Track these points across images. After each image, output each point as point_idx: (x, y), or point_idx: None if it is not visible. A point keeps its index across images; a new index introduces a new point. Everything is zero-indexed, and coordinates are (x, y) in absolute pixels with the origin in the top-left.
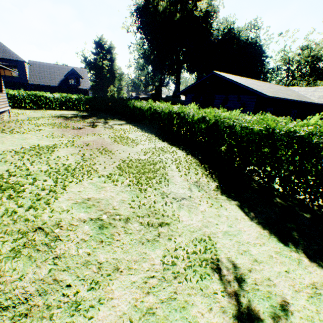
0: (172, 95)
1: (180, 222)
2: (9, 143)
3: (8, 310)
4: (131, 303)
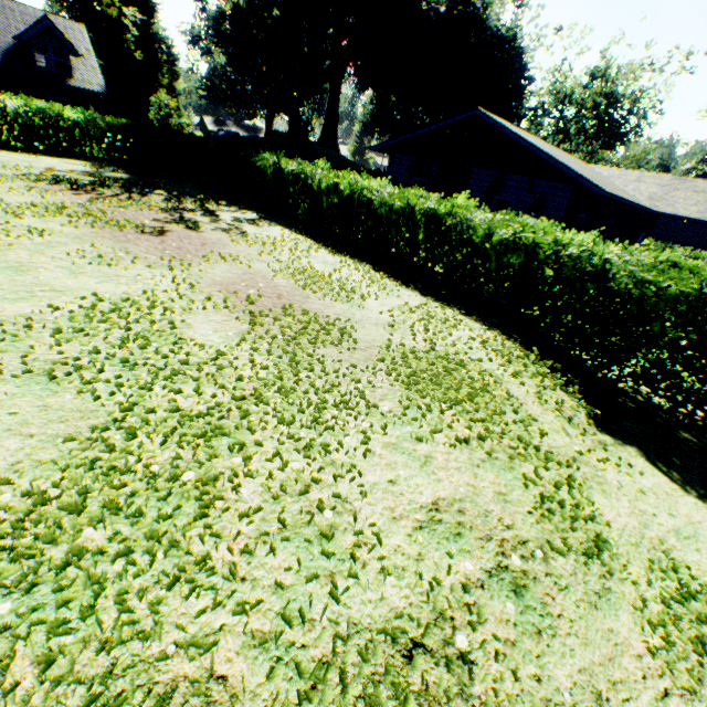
0: (320, 141)
1: (609, 528)
2: None
3: None
4: None
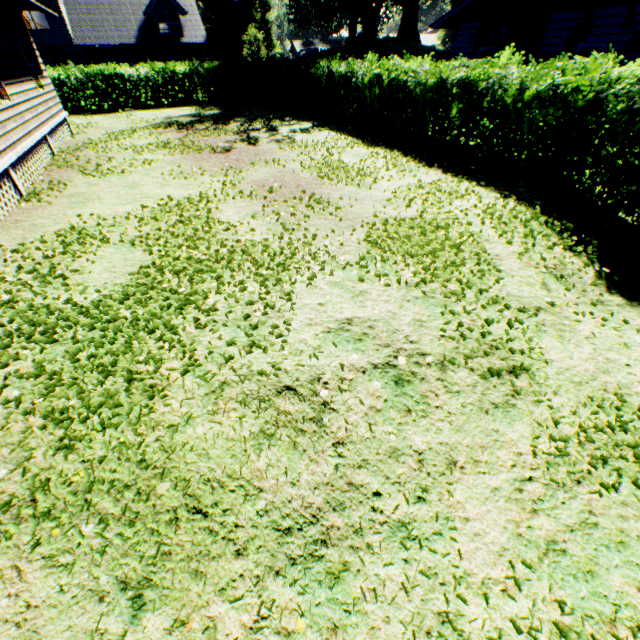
0: (398, 35)
1: (548, 365)
2: (110, 198)
3: (293, 535)
4: (509, 529)
